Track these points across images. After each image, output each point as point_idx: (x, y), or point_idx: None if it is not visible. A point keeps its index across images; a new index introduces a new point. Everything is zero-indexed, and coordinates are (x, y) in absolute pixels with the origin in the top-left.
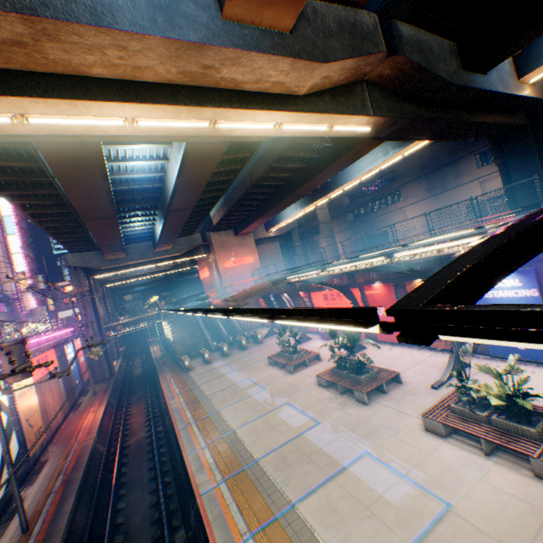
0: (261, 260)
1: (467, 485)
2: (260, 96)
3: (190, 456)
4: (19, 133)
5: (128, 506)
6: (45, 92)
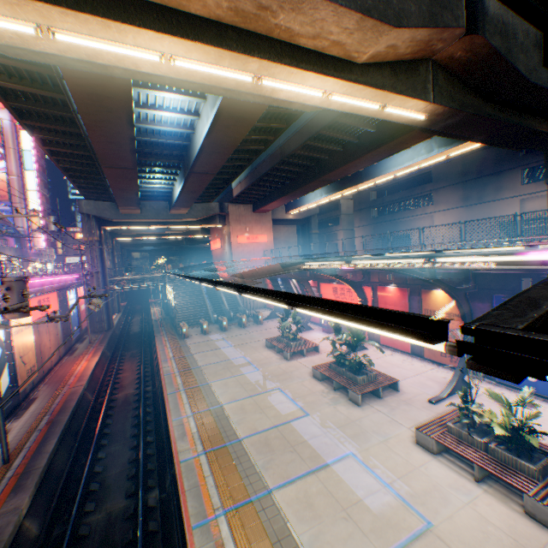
0: (275, 242)
1: (451, 508)
2: (315, 55)
3: (175, 421)
4: (43, 50)
5: (107, 457)
6: (76, 3)
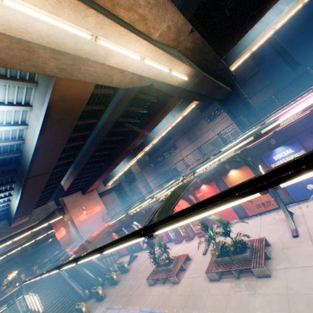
0: (106, 207)
1: None
2: (130, 26)
3: None
4: None
5: None
6: None
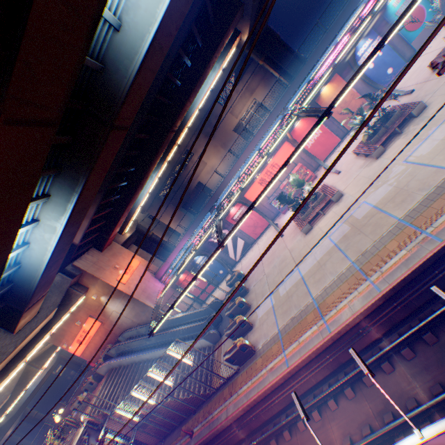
0: None
1: None
2: None
3: None
4: None
5: None
6: None
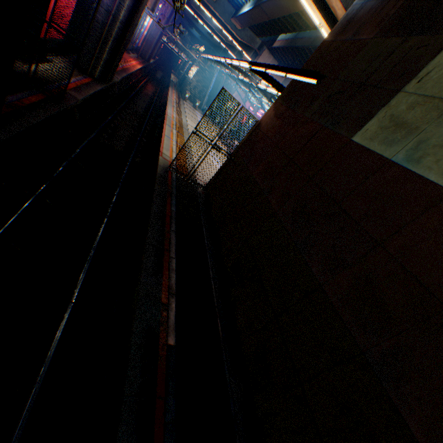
0: None
1: None
2: (325, 6)
3: (169, 110)
4: None
5: (138, 100)
6: None
